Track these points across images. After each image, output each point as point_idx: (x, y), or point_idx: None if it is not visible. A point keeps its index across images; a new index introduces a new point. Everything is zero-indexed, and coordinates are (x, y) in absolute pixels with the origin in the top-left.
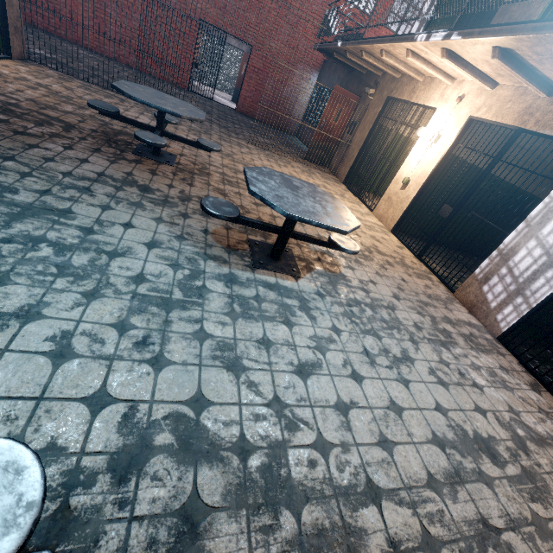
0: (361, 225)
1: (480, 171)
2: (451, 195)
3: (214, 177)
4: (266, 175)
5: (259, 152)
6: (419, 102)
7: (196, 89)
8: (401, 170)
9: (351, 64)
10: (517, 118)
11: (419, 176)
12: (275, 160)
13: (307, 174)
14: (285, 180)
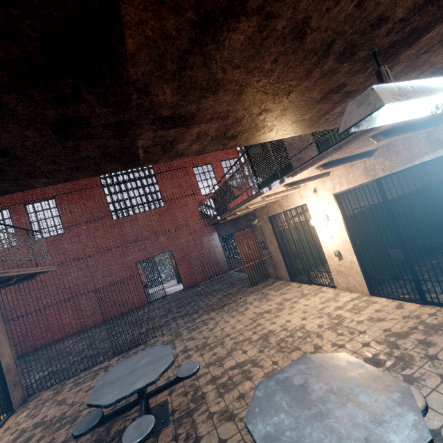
0: (348, 314)
1: (372, 208)
2: (375, 235)
3: (209, 395)
4: (269, 408)
5: (221, 314)
6: (291, 208)
7: (153, 298)
8: (324, 249)
9: (232, 218)
10: (366, 177)
11: (343, 244)
12: (235, 310)
13: (265, 301)
14: (286, 388)
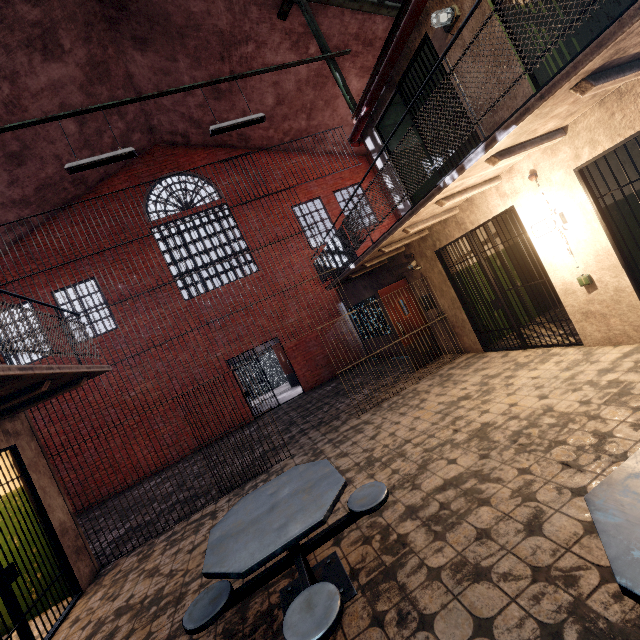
0: (633, 376)
1: None
2: None
3: (415, 538)
4: None
5: (381, 414)
6: (481, 223)
7: (260, 411)
8: (555, 279)
9: (370, 268)
10: None
11: (598, 261)
12: (404, 405)
13: (451, 384)
14: None
